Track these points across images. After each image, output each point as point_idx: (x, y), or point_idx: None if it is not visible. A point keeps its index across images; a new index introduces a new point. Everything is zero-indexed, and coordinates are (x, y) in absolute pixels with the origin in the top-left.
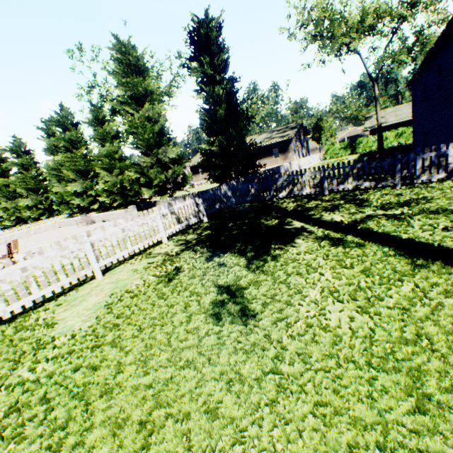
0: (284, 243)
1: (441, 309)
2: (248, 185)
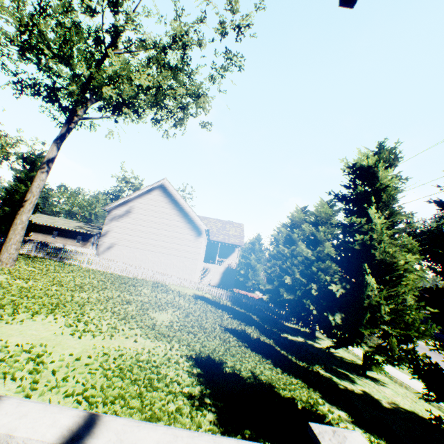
0: None
1: None
2: None
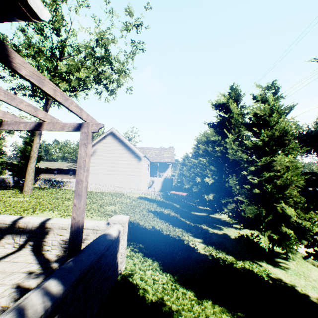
0: (5, 190)
1: (8, 192)
2: (22, 180)
